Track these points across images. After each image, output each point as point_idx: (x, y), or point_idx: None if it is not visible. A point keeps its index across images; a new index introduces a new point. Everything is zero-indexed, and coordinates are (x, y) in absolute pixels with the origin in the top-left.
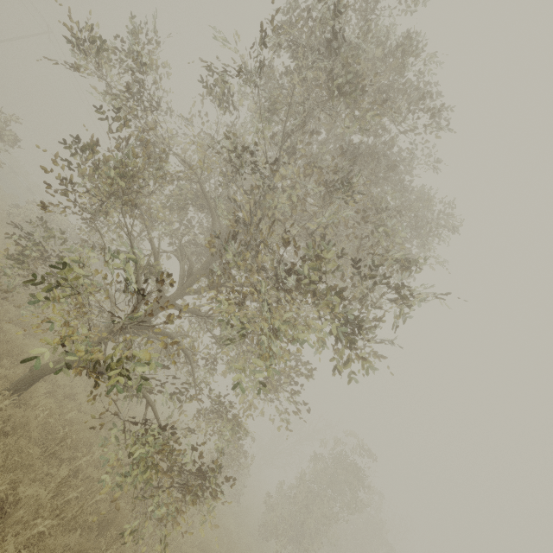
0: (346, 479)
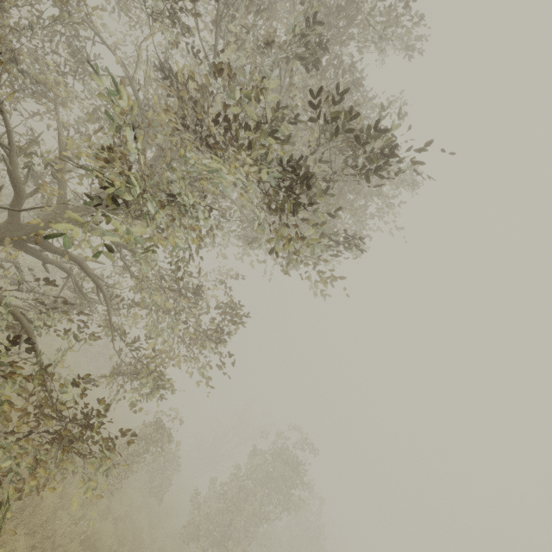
0: (283, 474)
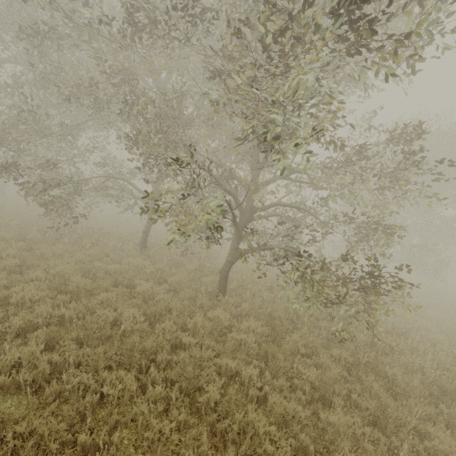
0: None
